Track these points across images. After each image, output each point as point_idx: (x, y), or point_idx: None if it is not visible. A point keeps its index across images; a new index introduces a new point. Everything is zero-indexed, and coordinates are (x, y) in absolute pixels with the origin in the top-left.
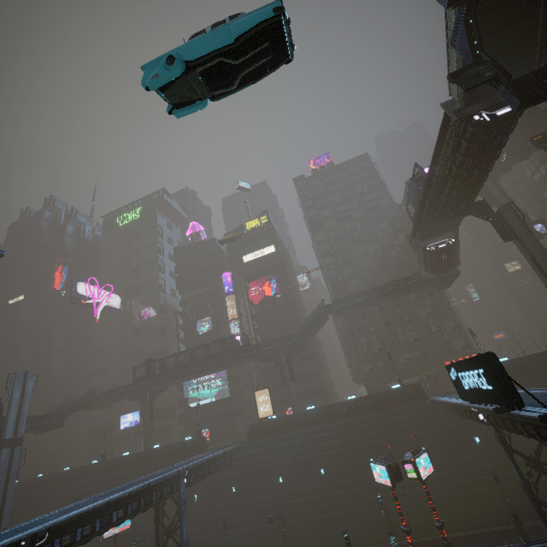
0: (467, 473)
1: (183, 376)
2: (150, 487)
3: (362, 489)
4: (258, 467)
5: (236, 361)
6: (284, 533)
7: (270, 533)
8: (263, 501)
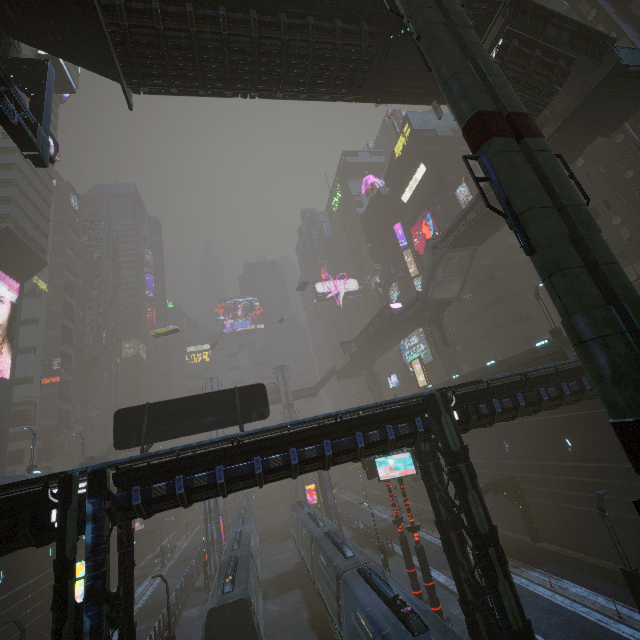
0: (637, 491)
1: (369, 351)
2: None
3: (499, 474)
4: None
5: (390, 333)
6: None
7: None
8: None
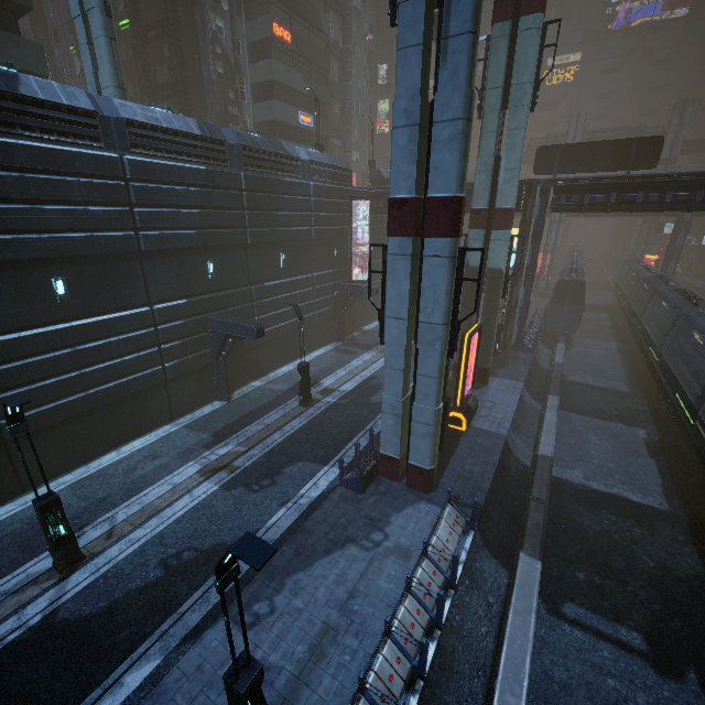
0: None
1: None
2: None
3: None
4: None
5: None
6: None
7: None
8: None
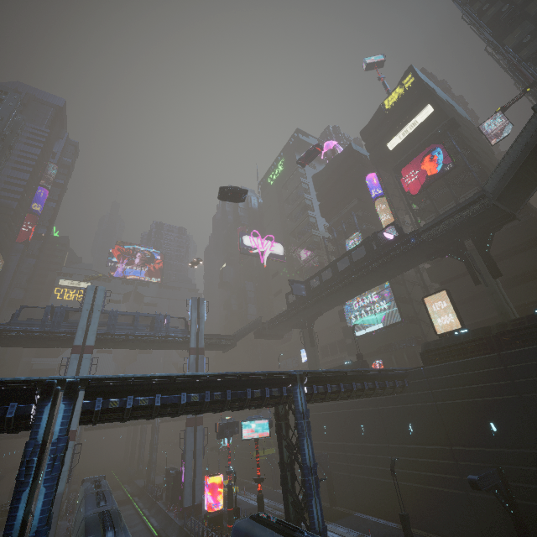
0: None
1: (329, 294)
2: (241, 380)
3: None
4: (444, 403)
5: (387, 262)
6: (514, 518)
7: (485, 509)
8: (462, 454)
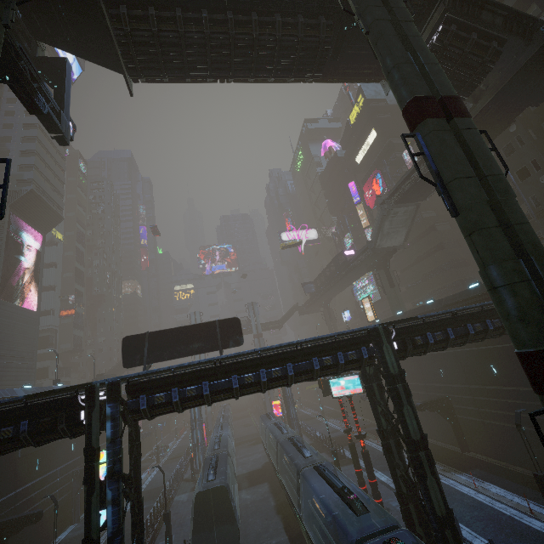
0: None
1: (326, 291)
2: None
3: (435, 395)
4: None
5: (344, 276)
6: None
7: None
8: None
